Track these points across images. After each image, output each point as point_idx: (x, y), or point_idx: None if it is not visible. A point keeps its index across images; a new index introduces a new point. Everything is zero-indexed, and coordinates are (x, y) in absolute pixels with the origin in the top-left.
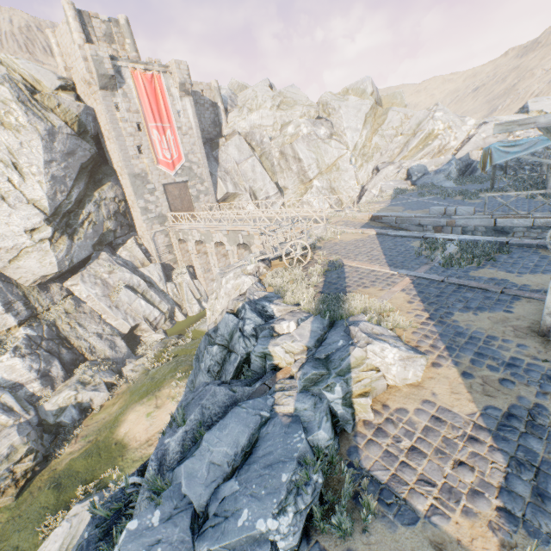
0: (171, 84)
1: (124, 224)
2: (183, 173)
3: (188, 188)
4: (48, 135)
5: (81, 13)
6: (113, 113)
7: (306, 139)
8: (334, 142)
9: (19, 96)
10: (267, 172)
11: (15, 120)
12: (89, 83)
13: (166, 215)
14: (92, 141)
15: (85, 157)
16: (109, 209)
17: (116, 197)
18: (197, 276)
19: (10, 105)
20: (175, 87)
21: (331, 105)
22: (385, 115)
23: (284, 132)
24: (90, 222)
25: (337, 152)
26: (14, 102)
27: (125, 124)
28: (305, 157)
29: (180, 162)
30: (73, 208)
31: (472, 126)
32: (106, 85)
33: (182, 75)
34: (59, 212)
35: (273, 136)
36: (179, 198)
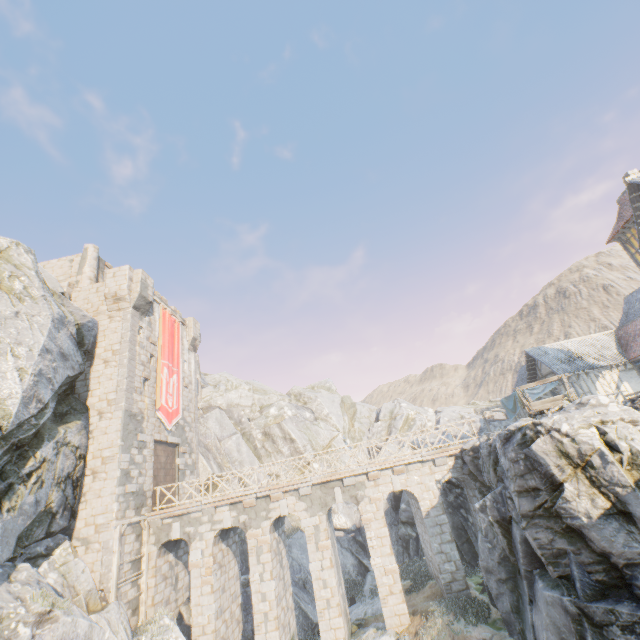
0: (184, 335)
1: (68, 504)
2: (176, 432)
3: (176, 455)
4: (58, 320)
5: (99, 259)
6: (135, 333)
7: (294, 419)
8: (323, 424)
9: (37, 271)
10: (253, 454)
11: (23, 287)
12: (119, 299)
13: (146, 493)
14: (84, 357)
15: (74, 369)
16: (64, 465)
17: (79, 447)
18: (192, 635)
19: (26, 272)
20: (186, 339)
21: (307, 395)
22: (353, 407)
23: (266, 412)
24: (38, 478)
25: (329, 433)
26: (33, 272)
27: (141, 349)
28: (297, 436)
29: (177, 415)
30: (27, 440)
31: (433, 412)
32: (140, 306)
33: (196, 331)
34: (10, 436)
35: (251, 417)
36: (164, 468)
